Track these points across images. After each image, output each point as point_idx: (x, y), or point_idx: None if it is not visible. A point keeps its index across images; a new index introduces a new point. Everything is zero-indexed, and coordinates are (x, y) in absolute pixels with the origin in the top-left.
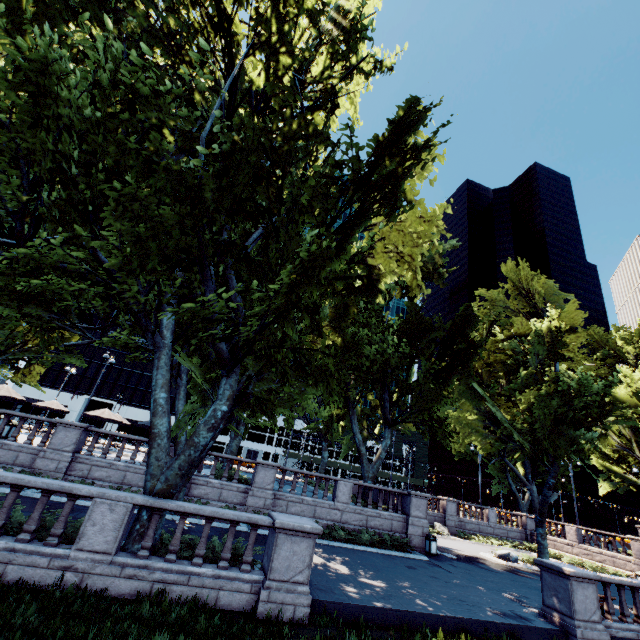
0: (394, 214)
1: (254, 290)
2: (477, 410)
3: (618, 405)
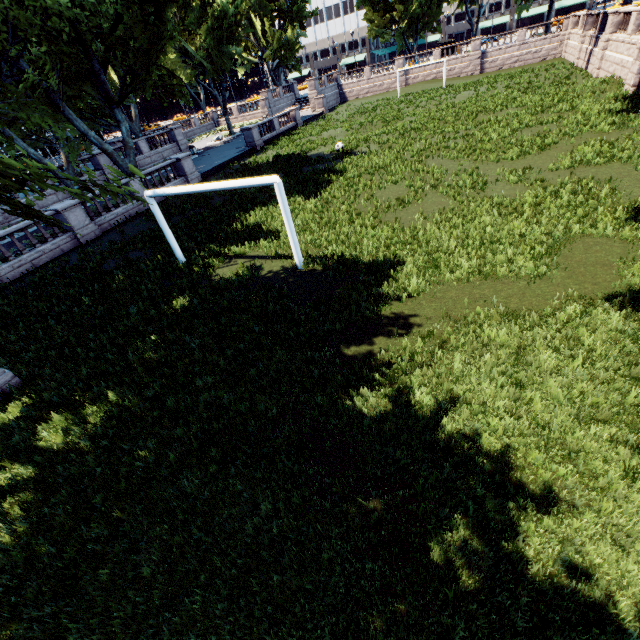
0: (188, 10)
1: (153, 68)
2: (175, 50)
3: (242, 14)
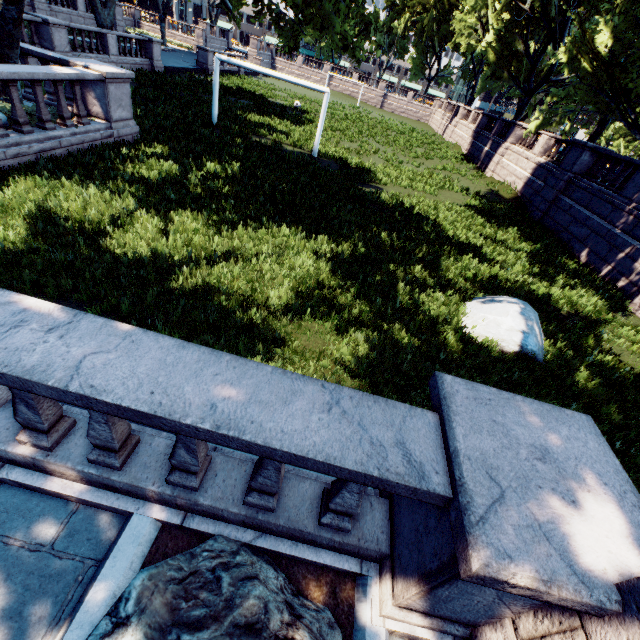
0: None
1: None
2: None
3: None
